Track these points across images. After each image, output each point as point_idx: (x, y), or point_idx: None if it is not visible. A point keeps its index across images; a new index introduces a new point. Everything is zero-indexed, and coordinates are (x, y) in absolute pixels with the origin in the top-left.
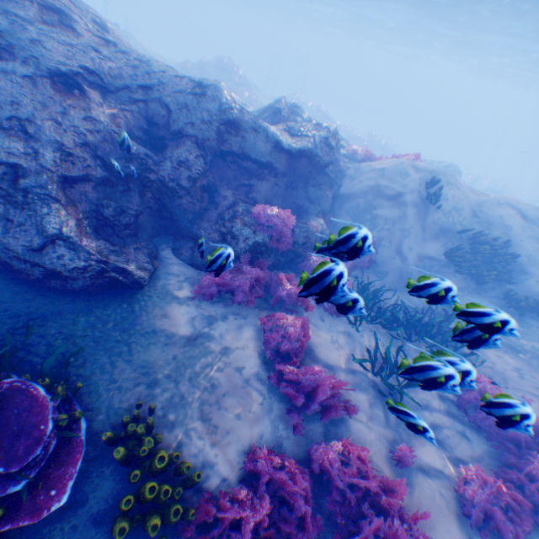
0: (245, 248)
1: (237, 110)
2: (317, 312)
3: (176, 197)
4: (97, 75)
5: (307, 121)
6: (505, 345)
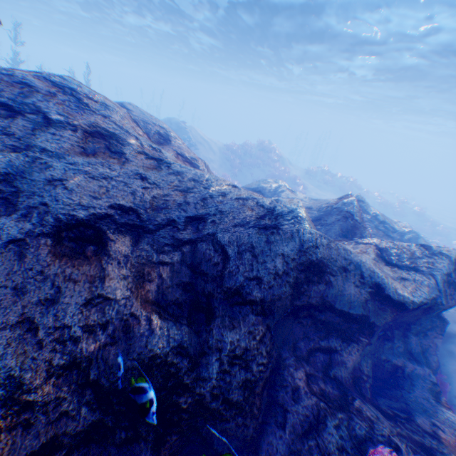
0: None
1: (323, 245)
2: None
3: (218, 420)
4: (134, 211)
5: (371, 214)
6: None
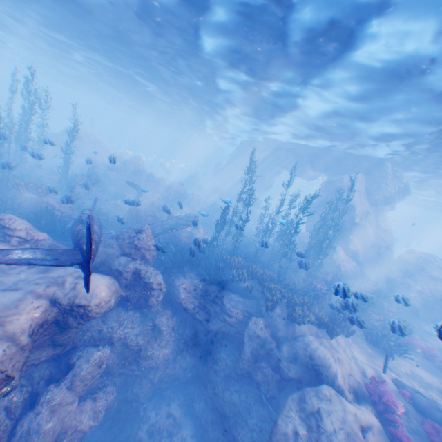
0: None
1: None
2: None
3: None
4: None
5: None
6: None
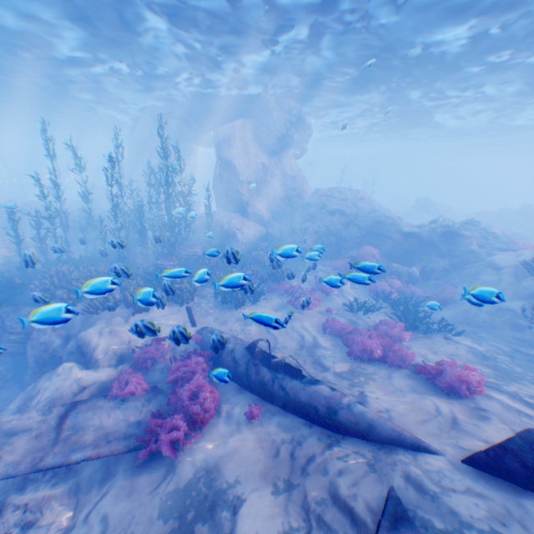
0: (347, 257)
1: (384, 217)
2: (364, 289)
3: (343, 243)
4: (342, 211)
5: (482, 229)
6: (479, 353)
